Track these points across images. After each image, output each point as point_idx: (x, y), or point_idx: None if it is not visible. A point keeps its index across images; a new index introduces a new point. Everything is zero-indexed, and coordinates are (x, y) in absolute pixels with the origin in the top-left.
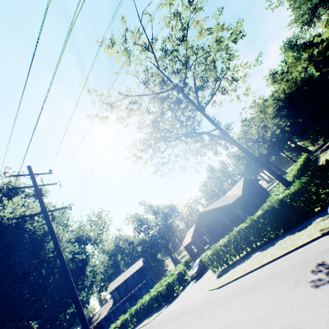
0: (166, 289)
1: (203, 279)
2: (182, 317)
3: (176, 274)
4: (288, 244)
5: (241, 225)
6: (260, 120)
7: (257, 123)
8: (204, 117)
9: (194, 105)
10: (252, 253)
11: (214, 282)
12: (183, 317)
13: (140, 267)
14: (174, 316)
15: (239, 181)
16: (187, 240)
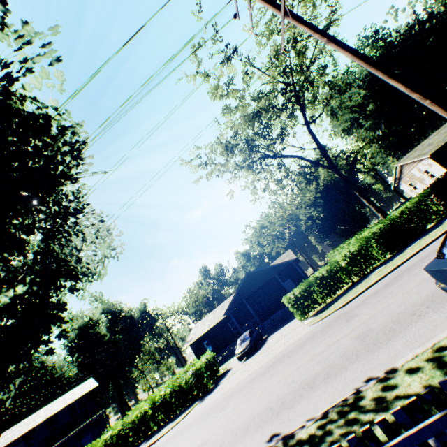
0: (195, 377)
1: (273, 342)
2: (295, 351)
3: (205, 360)
4: (434, 234)
5: (351, 246)
6: (297, 205)
7: (292, 208)
8: (309, 132)
9: (304, 114)
10: (365, 276)
11: (319, 316)
12: (298, 349)
13: (92, 389)
14: (261, 371)
15: (285, 253)
16: (200, 332)
